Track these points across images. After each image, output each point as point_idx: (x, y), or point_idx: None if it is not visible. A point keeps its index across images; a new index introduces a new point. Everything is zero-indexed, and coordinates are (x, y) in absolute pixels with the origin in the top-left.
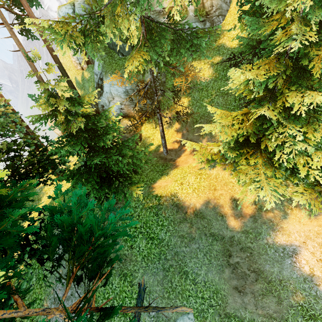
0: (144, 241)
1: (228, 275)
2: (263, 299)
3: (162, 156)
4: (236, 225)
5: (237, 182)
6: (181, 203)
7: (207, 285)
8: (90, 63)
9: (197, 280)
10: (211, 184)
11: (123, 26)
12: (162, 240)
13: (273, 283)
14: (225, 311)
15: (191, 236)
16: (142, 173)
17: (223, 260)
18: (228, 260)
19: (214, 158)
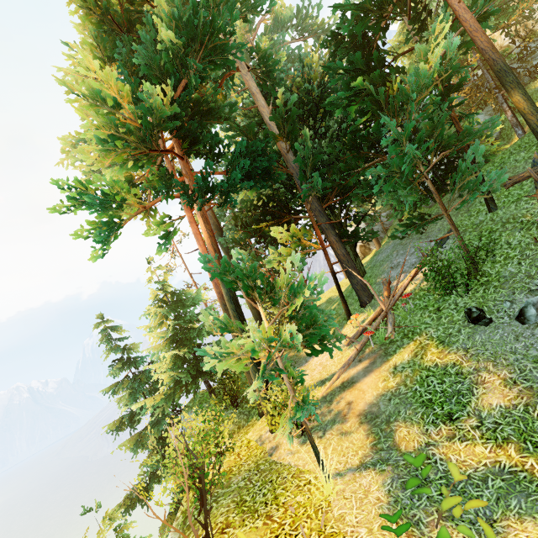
0: (521, 153)
1: None
2: None
3: None
4: None
5: None
6: None
7: None
8: None
9: None
10: None
11: None
12: None
13: None
14: None
15: None
16: None
17: None
18: None
19: None
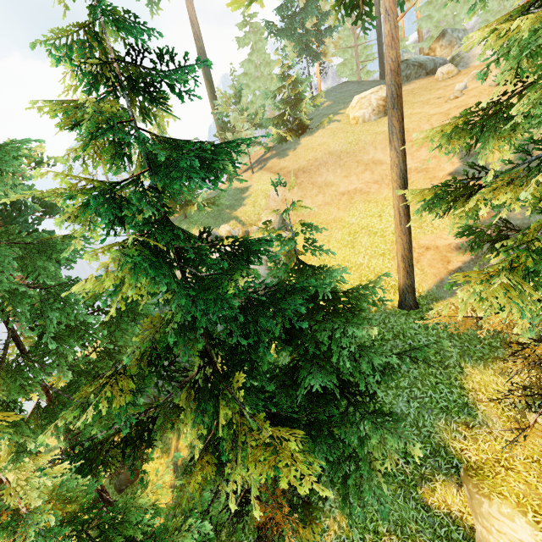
0: None
1: None
2: None
3: None
4: None
5: None
6: None
7: None
8: None
9: None
10: None
11: None
12: None
13: None
14: None
15: None
16: None
17: None
18: None
19: None
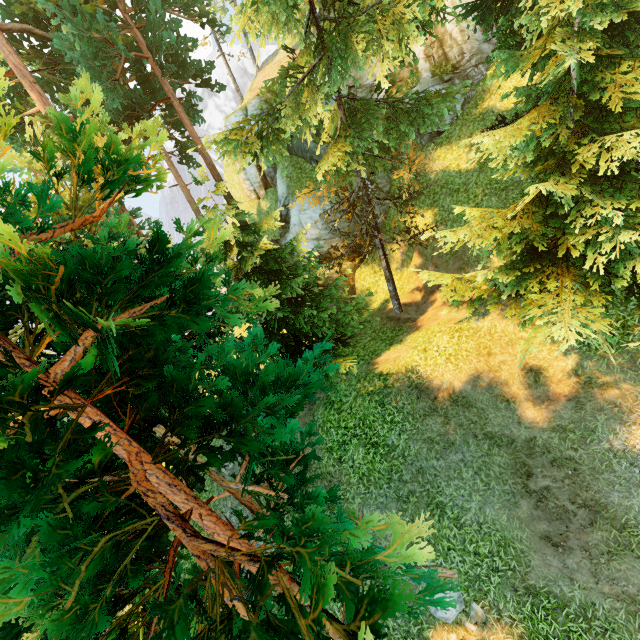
0: (361, 450)
1: (528, 513)
2: (612, 563)
3: (391, 315)
4: (537, 417)
5: (523, 325)
6: (426, 382)
7: (483, 529)
8: (270, 186)
9: (463, 520)
10: (480, 346)
11: (312, 116)
12: (393, 447)
13: (633, 530)
14: (526, 582)
15: (448, 439)
16: (355, 344)
17: (515, 484)
18: (525, 484)
19: (480, 294)
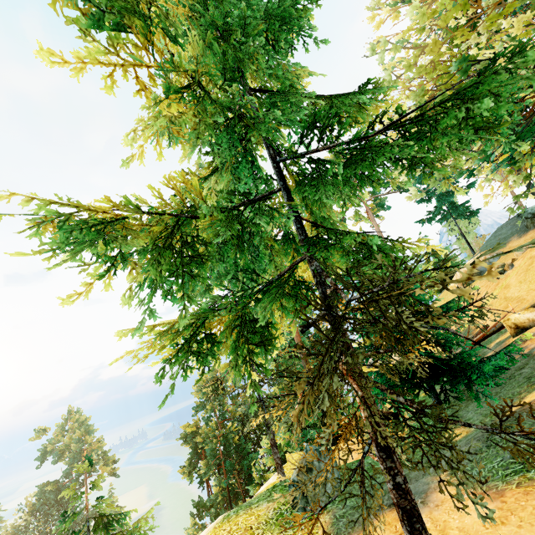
0: None
1: None
2: None
3: None
4: None
5: None
6: None
7: None
8: None
9: None
10: None
11: None
12: None
13: None
14: None
15: None
16: None
17: None
18: None
19: None
